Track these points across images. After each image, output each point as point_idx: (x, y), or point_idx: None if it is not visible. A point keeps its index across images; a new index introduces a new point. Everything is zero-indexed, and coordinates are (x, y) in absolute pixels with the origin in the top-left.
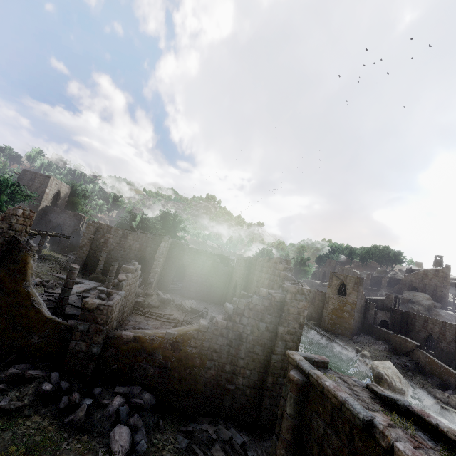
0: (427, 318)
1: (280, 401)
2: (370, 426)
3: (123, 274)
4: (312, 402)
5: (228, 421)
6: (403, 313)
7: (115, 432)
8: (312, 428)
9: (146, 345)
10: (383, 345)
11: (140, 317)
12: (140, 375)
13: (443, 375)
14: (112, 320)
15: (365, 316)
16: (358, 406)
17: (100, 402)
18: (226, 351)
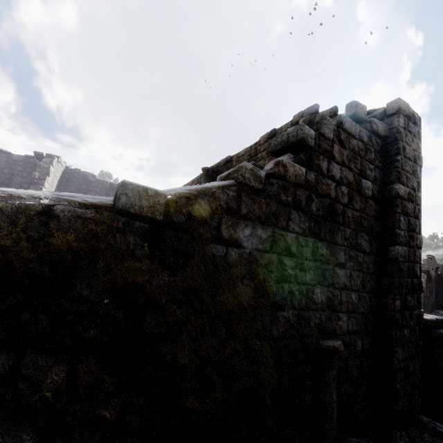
0: None
1: None
2: None
3: None
4: None
5: None
6: None
7: None
8: None
9: (0, 240)
10: None
11: None
12: None
13: None
14: None
15: None
16: None
17: None
18: (310, 250)
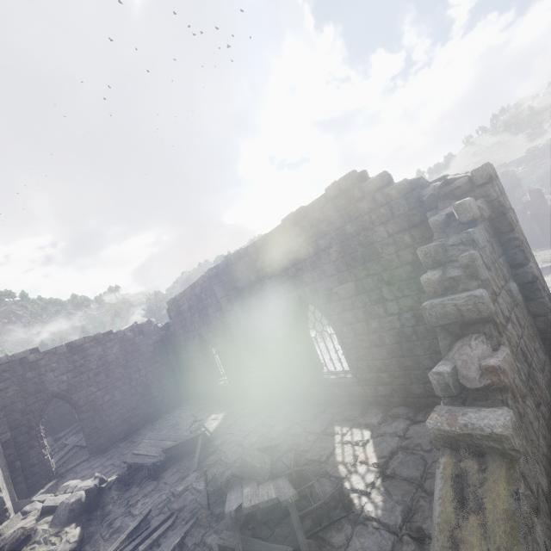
0: None
1: None
2: None
3: None
4: None
5: None
6: None
7: None
8: None
9: None
10: None
11: None
12: None
13: None
14: None
15: None
16: None
17: None
18: (547, 430)
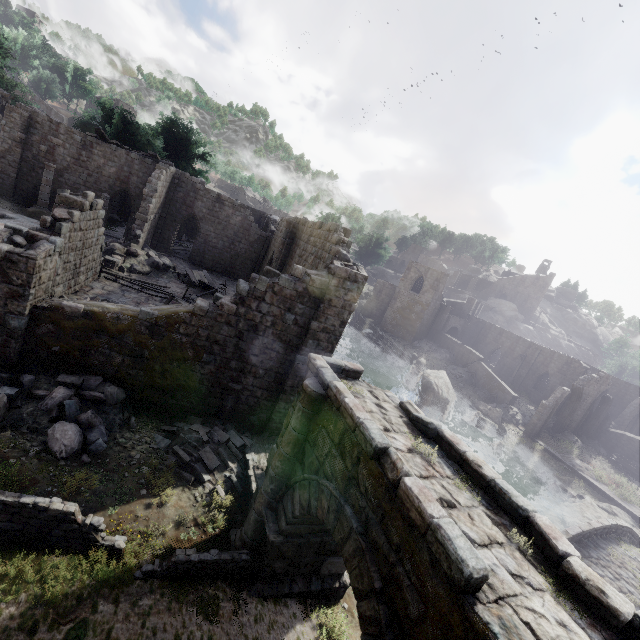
0: (504, 330)
1: (289, 411)
2: (382, 454)
3: (63, 209)
4: (324, 418)
5: (229, 422)
6: (480, 322)
7: (54, 430)
8: (317, 445)
9: (107, 324)
10: (444, 354)
11: (113, 285)
12: (100, 363)
13: (494, 389)
14: (42, 281)
15: (435, 321)
16: (375, 431)
17: (31, 393)
18: (233, 345)
